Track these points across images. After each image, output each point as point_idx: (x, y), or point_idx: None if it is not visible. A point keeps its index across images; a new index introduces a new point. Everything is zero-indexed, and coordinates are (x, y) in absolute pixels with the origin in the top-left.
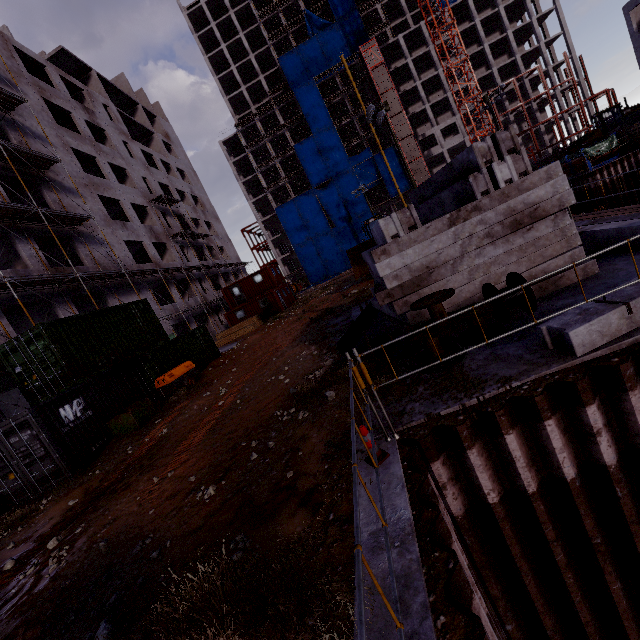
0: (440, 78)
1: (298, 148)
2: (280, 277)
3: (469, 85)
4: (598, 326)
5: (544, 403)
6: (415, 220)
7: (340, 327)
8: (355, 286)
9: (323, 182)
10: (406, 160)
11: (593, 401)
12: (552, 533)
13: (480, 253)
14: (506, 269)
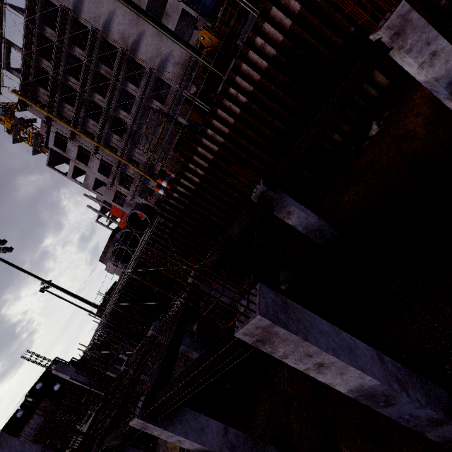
0: None
1: None
2: None
3: None
4: None
5: None
6: None
7: None
8: None
9: None
10: None
11: None
12: None
13: None
14: None
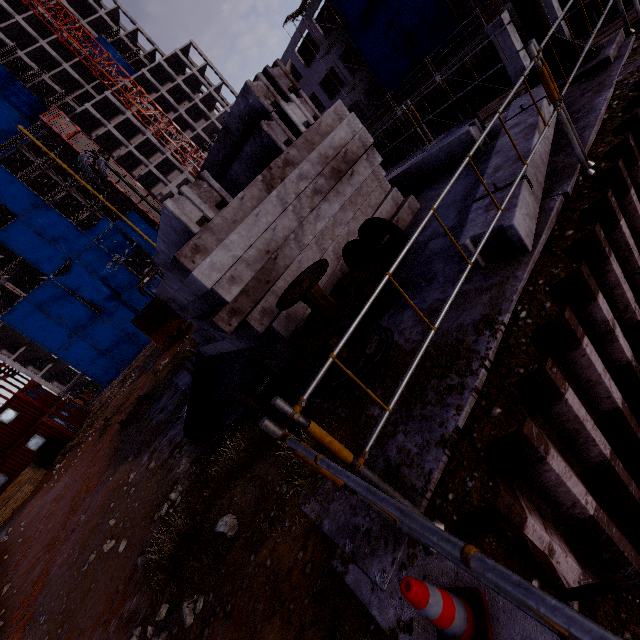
0: (152, 141)
1: (2, 236)
2: (48, 397)
3: (183, 145)
4: (524, 208)
5: (573, 316)
6: (220, 192)
7: (171, 408)
8: (163, 356)
9: (61, 266)
10: (155, 220)
11: (597, 287)
12: (636, 488)
13: (318, 215)
14: (349, 229)
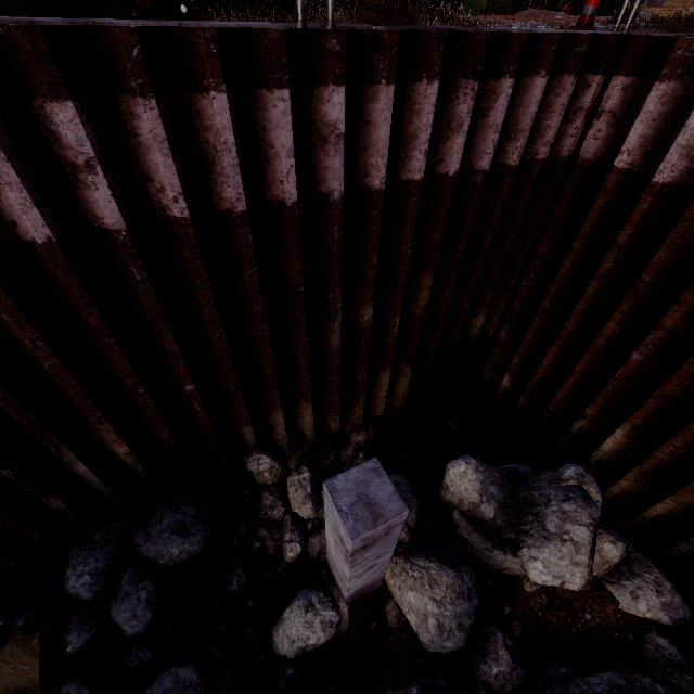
0: None
1: None
2: None
3: None
4: None
5: None
6: None
7: None
8: None
9: None
10: None
11: None
12: (624, 239)
13: None
14: None
